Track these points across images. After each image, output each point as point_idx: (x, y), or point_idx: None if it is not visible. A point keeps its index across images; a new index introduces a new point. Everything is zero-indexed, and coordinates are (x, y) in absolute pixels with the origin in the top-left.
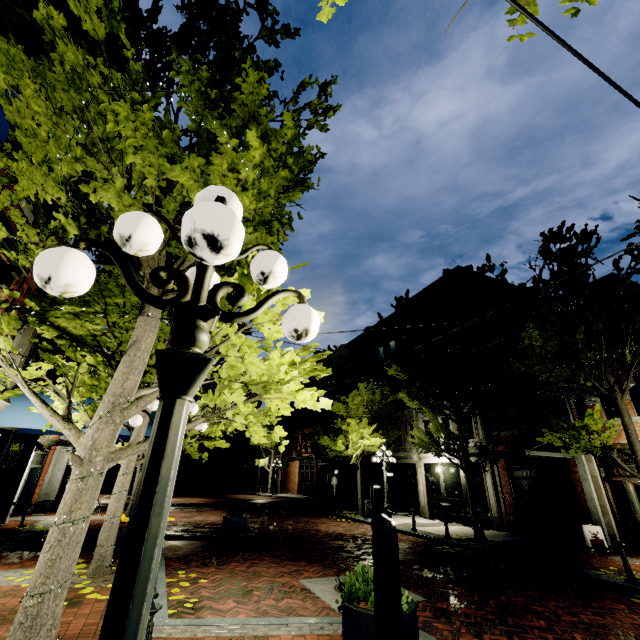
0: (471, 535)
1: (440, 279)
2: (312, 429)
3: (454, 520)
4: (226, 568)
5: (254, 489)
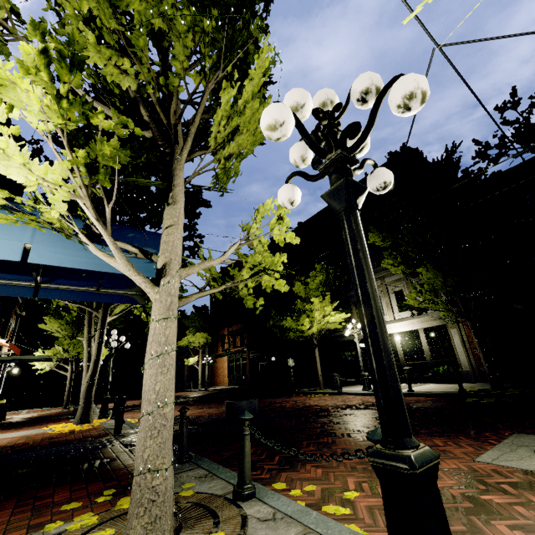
0: (470, 387)
1: (387, 163)
2: (240, 325)
3: (416, 381)
4: (330, 464)
5: (182, 387)
